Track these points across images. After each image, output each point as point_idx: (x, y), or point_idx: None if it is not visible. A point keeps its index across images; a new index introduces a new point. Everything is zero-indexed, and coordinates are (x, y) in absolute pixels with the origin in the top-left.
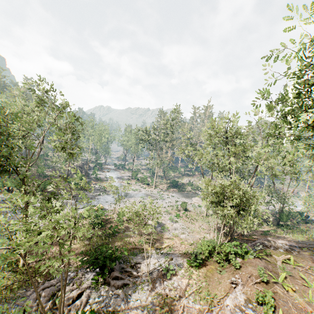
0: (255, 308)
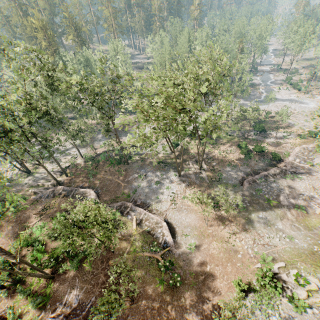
0: (313, 149)
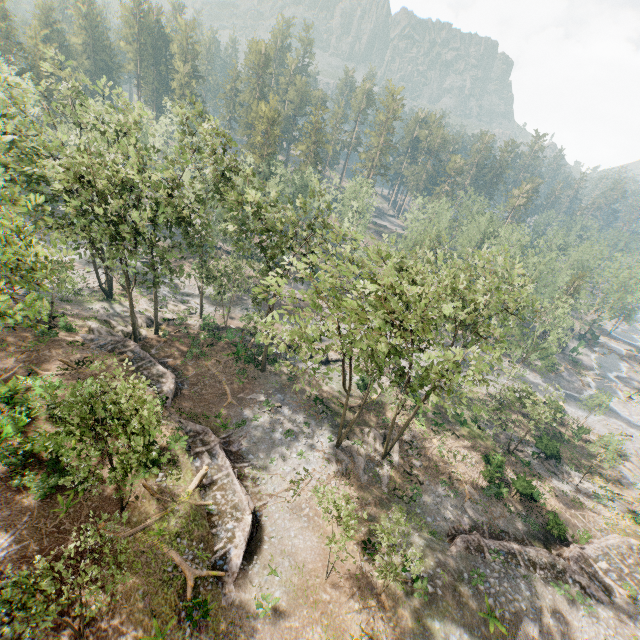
0: None
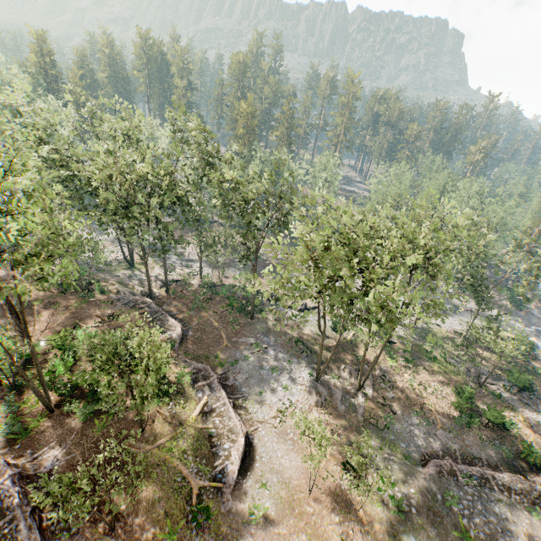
0: None
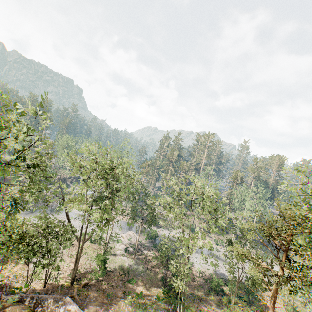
0: None
